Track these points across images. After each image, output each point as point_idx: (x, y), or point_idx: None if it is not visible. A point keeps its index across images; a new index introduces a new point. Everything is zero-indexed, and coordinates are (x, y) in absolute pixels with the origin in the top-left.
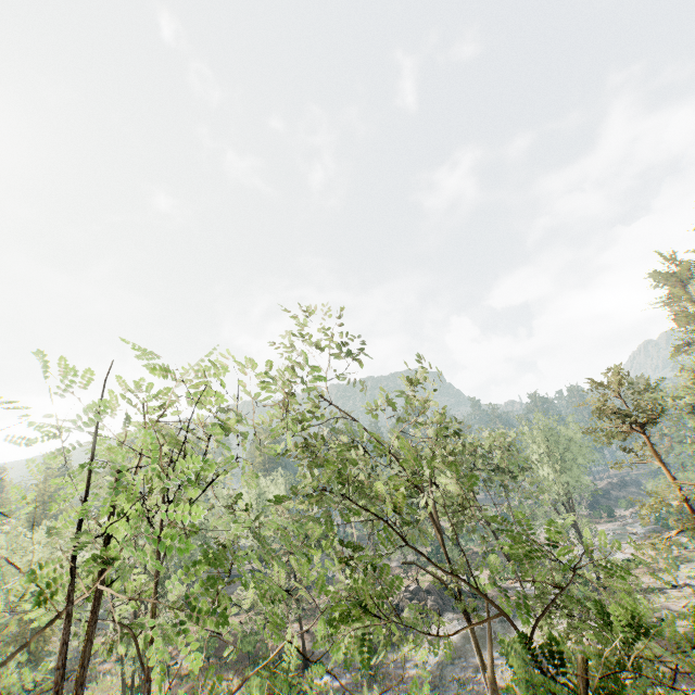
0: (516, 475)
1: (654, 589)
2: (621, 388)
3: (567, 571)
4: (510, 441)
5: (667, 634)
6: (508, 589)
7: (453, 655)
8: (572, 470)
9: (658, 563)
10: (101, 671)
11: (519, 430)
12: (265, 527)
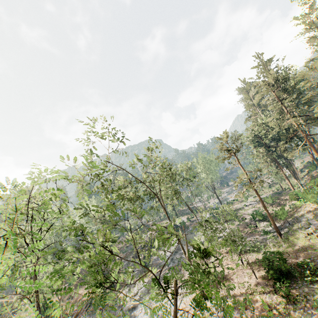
0: (192, 180)
1: (241, 208)
2: (226, 140)
3: (213, 209)
4: (189, 167)
5: (244, 222)
6: (194, 220)
7: (176, 250)
8: (213, 172)
9: (242, 198)
10: (22, 304)
11: (192, 161)
12: (90, 223)
